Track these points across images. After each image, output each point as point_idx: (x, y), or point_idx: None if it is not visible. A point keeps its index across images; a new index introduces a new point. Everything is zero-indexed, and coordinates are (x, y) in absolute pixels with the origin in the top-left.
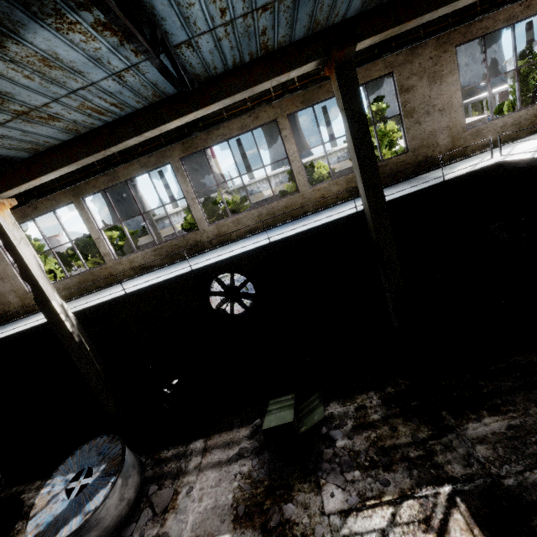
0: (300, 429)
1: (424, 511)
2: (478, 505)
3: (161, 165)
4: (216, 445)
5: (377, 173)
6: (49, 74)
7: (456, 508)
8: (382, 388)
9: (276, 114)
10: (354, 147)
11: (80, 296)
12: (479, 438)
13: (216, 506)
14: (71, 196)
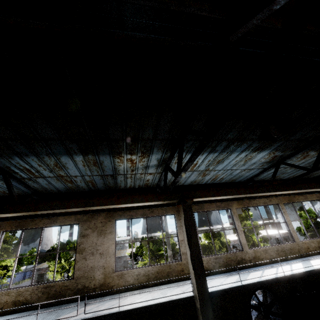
0: None
1: None
2: None
3: (225, 208)
4: None
5: None
6: (240, 162)
7: None
8: None
9: (278, 201)
10: None
11: (153, 285)
12: None
13: None
14: (175, 211)
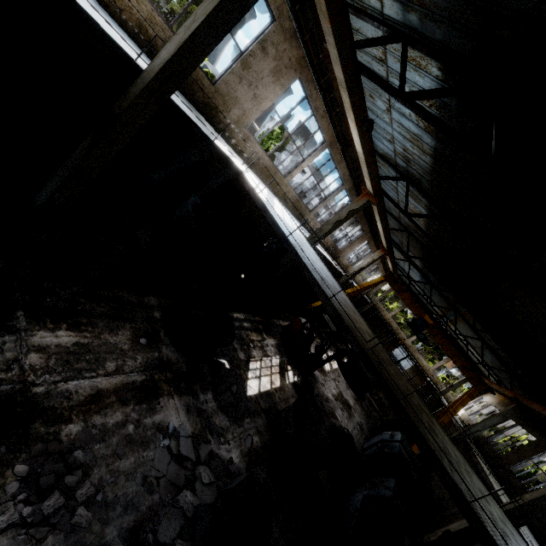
0: None
1: None
2: None
3: None
4: None
5: (196, 66)
6: None
7: None
8: None
9: None
10: (211, 12)
11: None
12: (41, 347)
13: None
14: None
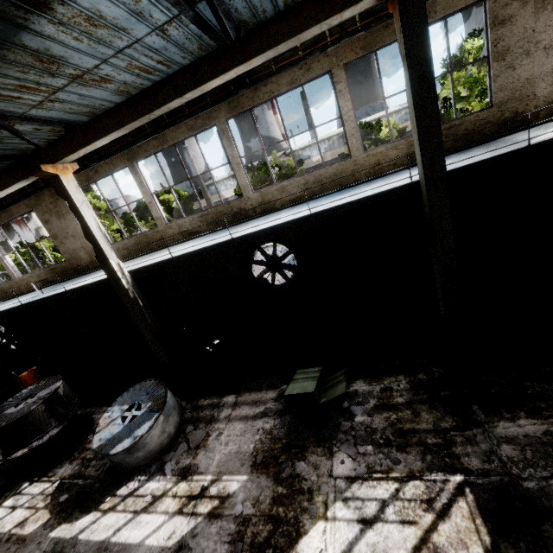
0: (321, 400)
1: (428, 493)
2: (488, 499)
3: (207, 128)
4: (245, 402)
5: (440, 136)
6: (95, 34)
7: (462, 496)
8: (413, 374)
9: (331, 64)
10: (413, 104)
11: (137, 256)
12: (508, 438)
13: (239, 451)
14: (126, 160)
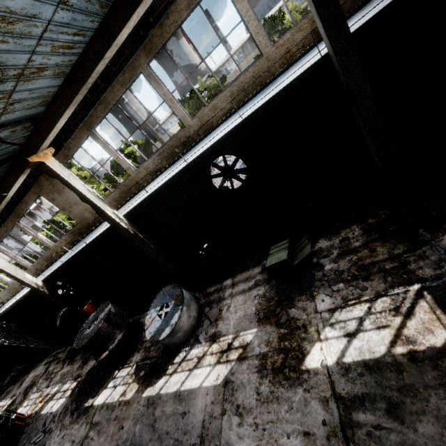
0: (294, 262)
1: (394, 303)
2: (443, 295)
3: (135, 78)
4: (239, 281)
5: None
6: (14, 30)
7: (422, 298)
8: (363, 221)
9: None
10: None
11: (125, 203)
12: None
13: (246, 315)
14: (86, 131)
